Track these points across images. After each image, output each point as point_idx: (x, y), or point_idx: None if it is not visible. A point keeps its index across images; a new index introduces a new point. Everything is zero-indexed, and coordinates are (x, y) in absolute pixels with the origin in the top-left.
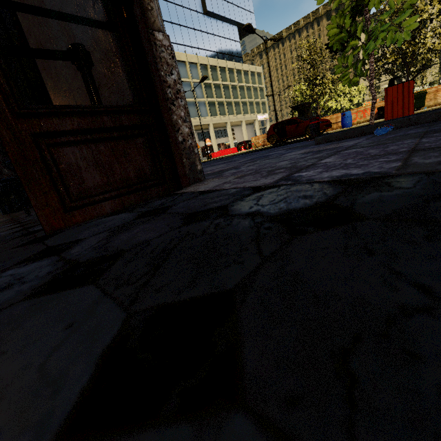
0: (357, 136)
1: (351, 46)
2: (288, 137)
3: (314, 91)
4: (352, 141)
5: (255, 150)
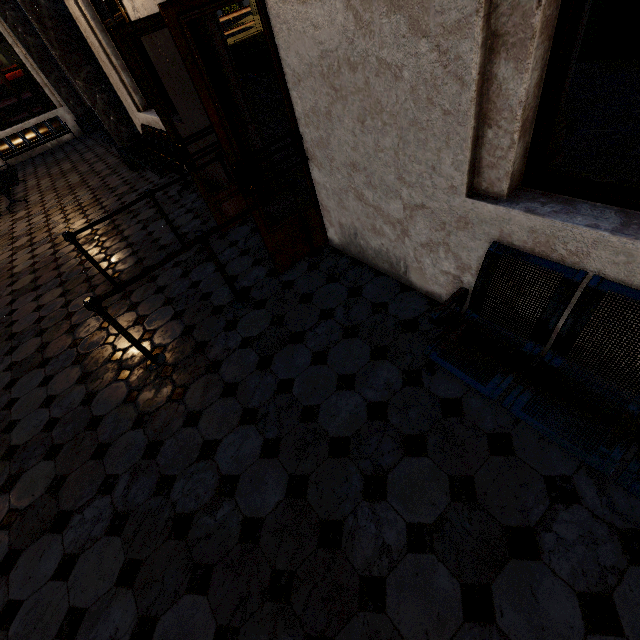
0: None
1: None
2: None
3: None
4: None
5: None
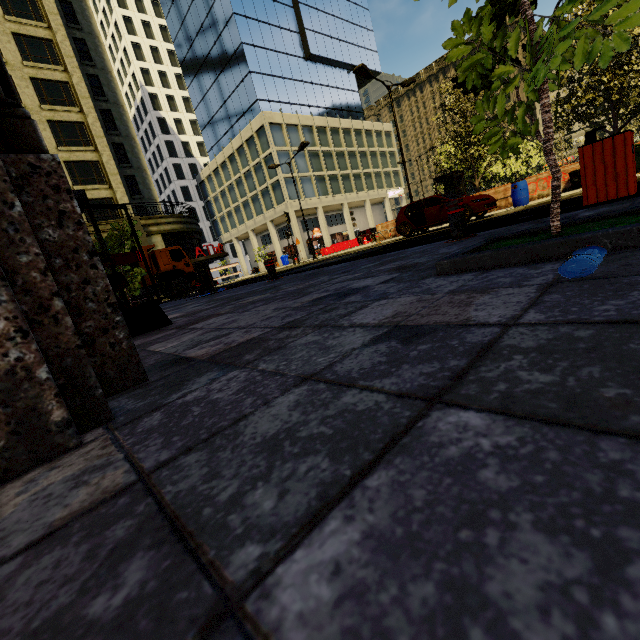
0: (524, 261)
1: (497, 77)
2: (428, 225)
3: (468, 154)
4: (503, 295)
5: (376, 248)
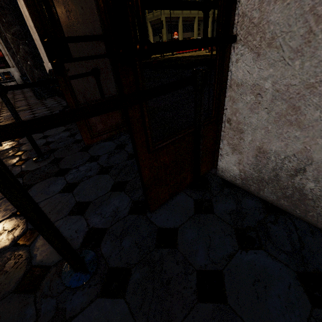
0: None
1: None
2: None
3: None
4: None
5: (207, 59)
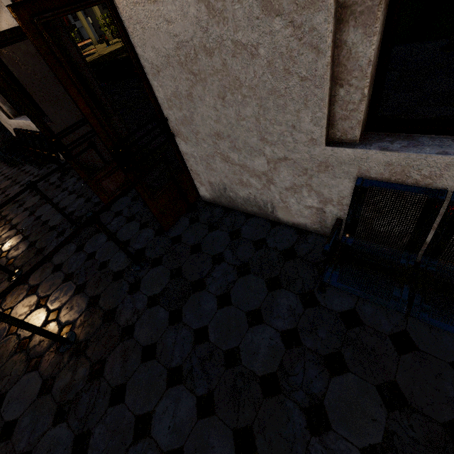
0: None
1: None
2: None
3: None
4: None
5: None
